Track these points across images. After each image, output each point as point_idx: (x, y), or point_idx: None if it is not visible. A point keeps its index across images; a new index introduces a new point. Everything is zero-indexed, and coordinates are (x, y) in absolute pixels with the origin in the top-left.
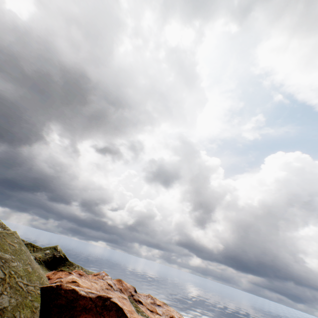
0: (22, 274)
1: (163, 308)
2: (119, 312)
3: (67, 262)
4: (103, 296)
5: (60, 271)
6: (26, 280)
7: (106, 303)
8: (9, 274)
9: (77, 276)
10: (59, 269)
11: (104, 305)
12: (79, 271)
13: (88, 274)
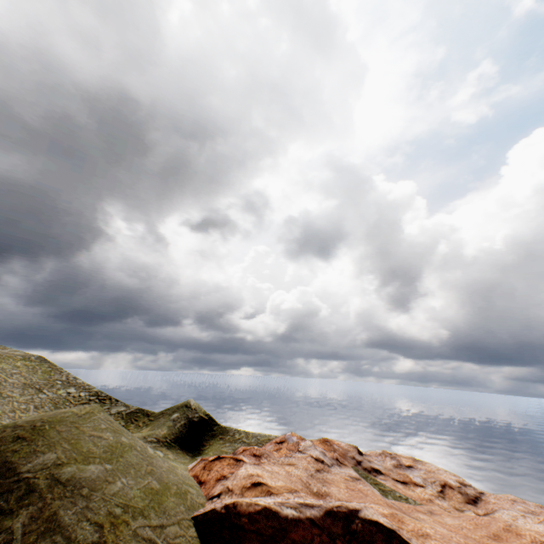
0: (141, 506)
1: (418, 470)
2: (392, 543)
3: (216, 427)
4: (337, 511)
5: (216, 460)
6: (155, 519)
7: (353, 527)
8: (109, 523)
9: (253, 461)
10: (208, 443)
11: (350, 533)
12: (251, 448)
13: (262, 441)
